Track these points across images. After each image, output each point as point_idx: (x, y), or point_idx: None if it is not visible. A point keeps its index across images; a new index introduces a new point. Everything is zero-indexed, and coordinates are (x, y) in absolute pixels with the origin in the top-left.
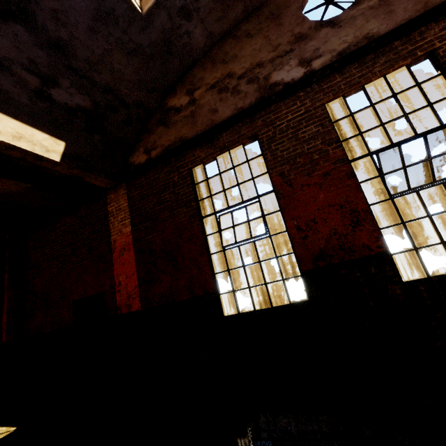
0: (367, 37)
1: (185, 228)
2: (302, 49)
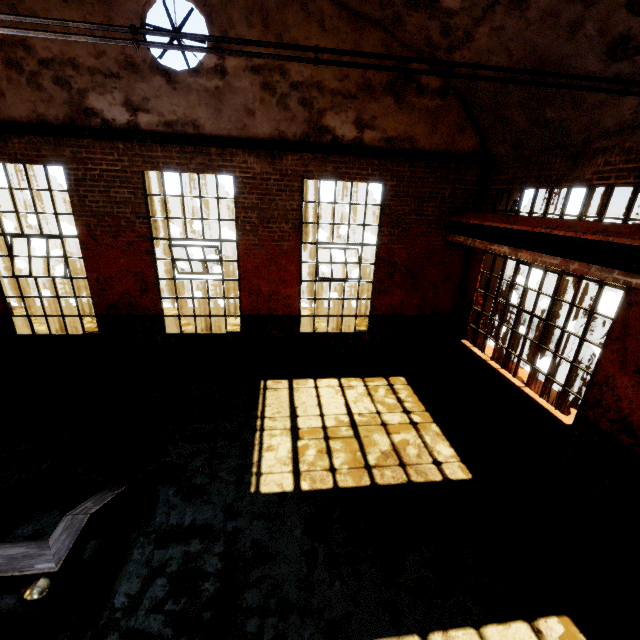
0: (194, 125)
1: None
2: (131, 84)
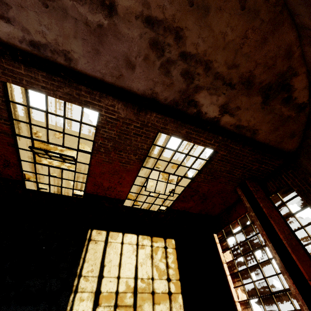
0: (66, 56)
1: None
2: None
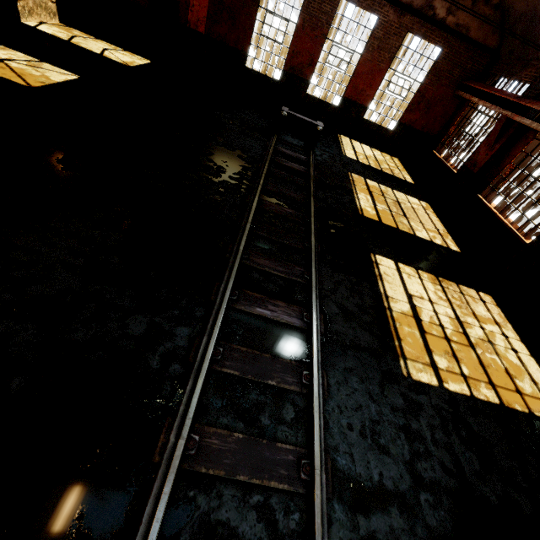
0: None
1: (248, 5)
2: None
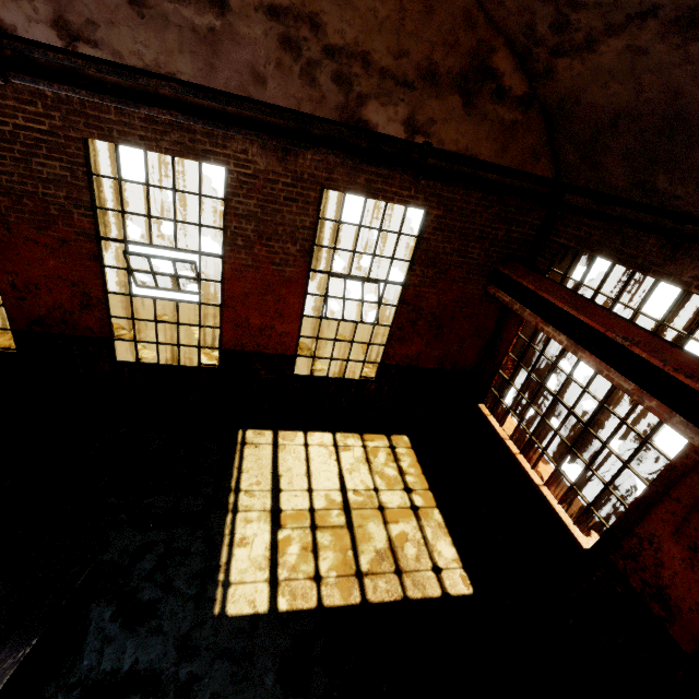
0: None
1: None
2: None
